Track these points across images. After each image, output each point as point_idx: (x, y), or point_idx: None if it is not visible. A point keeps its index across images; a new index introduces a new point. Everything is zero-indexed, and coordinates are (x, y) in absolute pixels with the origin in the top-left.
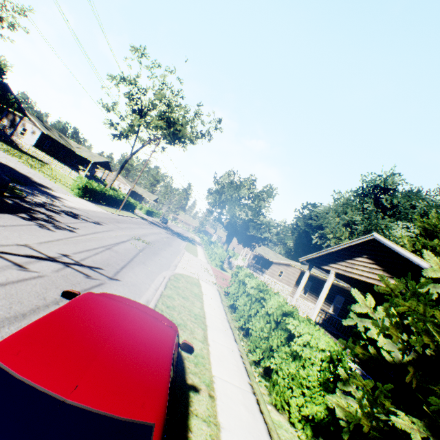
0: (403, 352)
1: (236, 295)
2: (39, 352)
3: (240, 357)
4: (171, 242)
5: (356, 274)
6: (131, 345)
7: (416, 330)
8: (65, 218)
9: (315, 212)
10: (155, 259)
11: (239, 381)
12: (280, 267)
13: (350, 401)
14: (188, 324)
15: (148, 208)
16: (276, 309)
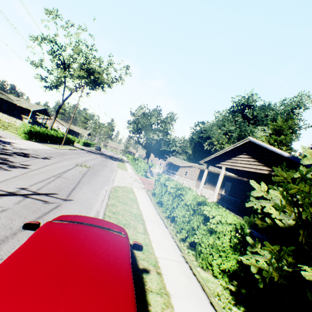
0: (296, 221)
1: (160, 195)
2: (2, 306)
3: (172, 238)
4: (106, 163)
5: (240, 167)
6: (94, 267)
7: (304, 204)
8: (18, 159)
9: (204, 127)
10: (96, 178)
11: (175, 256)
12: (185, 168)
13: (258, 258)
14: (131, 222)
15: (84, 141)
16: (192, 200)
